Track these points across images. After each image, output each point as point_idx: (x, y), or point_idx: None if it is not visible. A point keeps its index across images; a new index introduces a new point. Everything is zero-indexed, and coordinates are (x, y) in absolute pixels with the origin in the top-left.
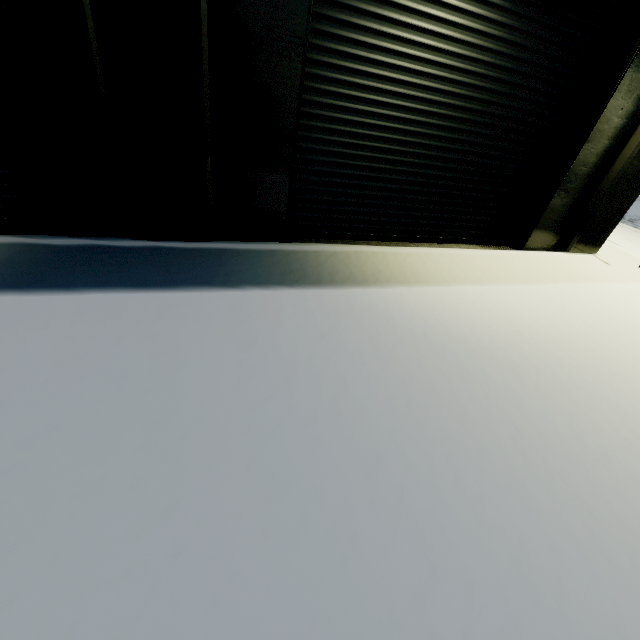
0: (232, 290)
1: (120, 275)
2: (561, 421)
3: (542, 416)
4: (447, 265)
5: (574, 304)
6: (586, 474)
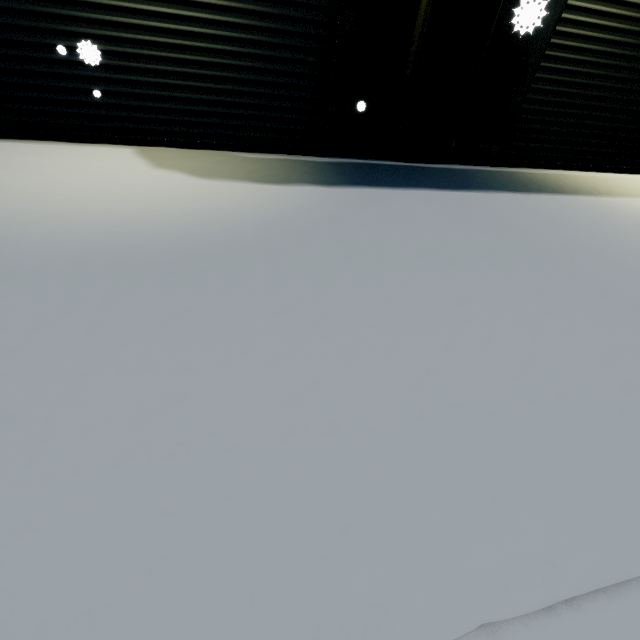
0: (501, 193)
1: (416, 181)
2: None
3: None
4: None
5: None
6: None
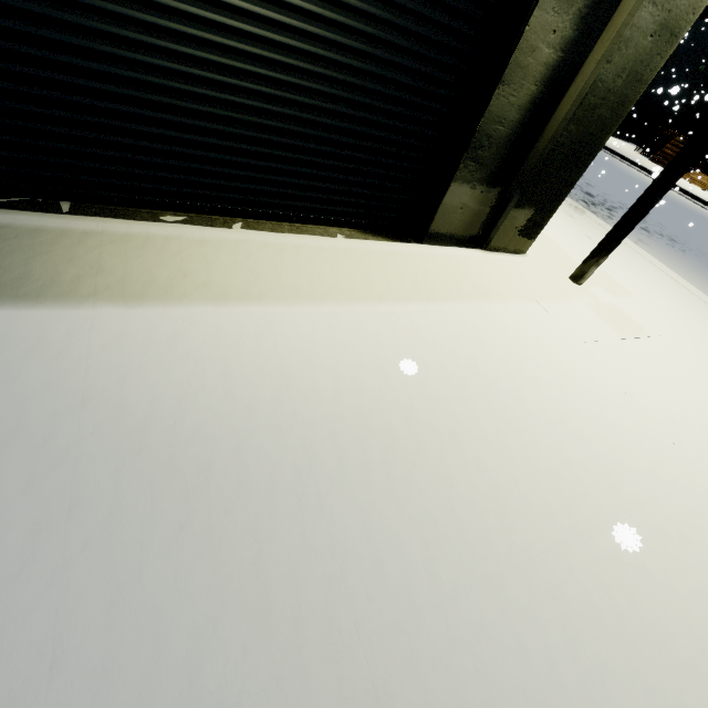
0: None
1: None
2: (188, 622)
3: (154, 614)
4: (257, 265)
5: (427, 341)
6: None
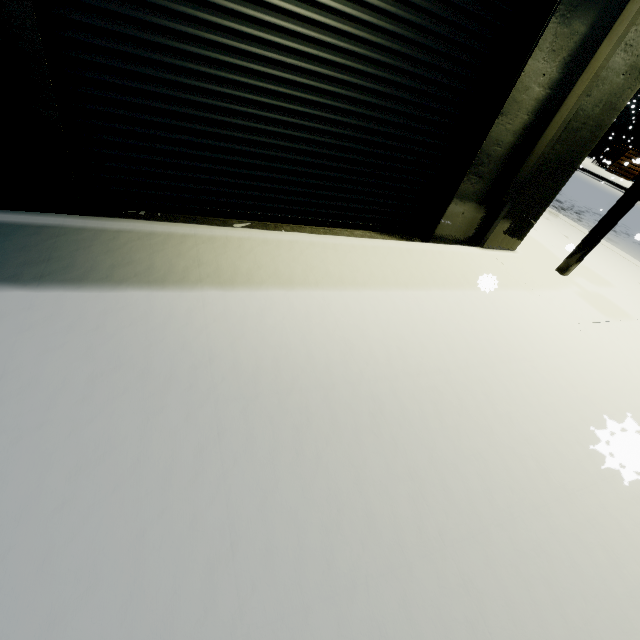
0: None
1: None
2: (318, 522)
3: (292, 514)
4: (309, 259)
5: (450, 319)
6: (296, 633)
